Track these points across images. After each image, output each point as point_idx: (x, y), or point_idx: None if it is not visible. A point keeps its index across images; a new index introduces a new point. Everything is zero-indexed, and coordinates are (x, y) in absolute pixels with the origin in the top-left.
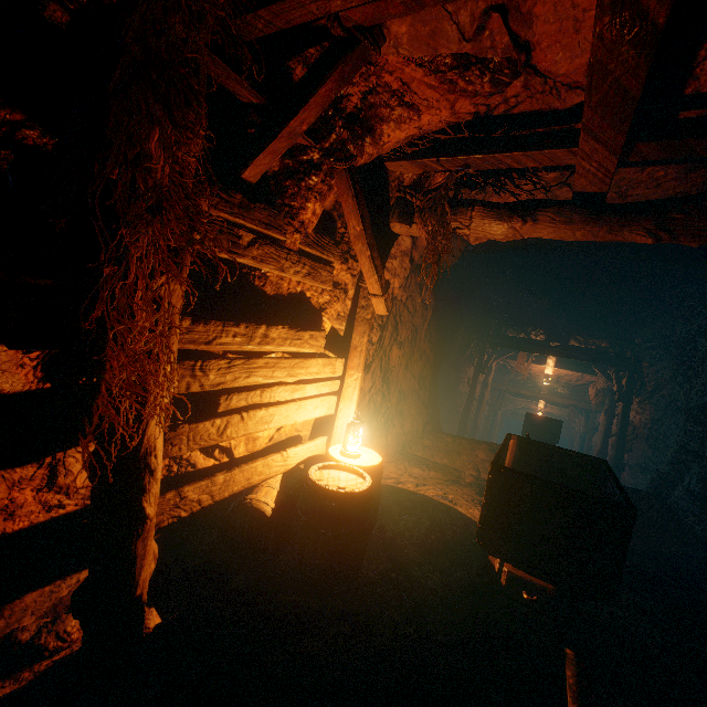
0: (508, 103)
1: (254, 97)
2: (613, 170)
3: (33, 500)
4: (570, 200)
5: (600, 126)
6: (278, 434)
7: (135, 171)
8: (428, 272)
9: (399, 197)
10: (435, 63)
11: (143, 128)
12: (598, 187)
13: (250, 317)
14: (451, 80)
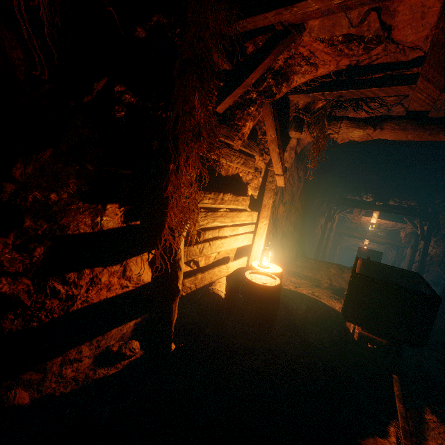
0: (371, 58)
1: (228, 66)
2: (436, 98)
3: (117, 283)
4: (405, 115)
5: (432, 74)
6: (218, 255)
7: (186, 116)
8: (311, 160)
9: (295, 115)
10: (332, 40)
11: (189, 93)
12: (424, 107)
13: (213, 189)
14: (340, 49)
